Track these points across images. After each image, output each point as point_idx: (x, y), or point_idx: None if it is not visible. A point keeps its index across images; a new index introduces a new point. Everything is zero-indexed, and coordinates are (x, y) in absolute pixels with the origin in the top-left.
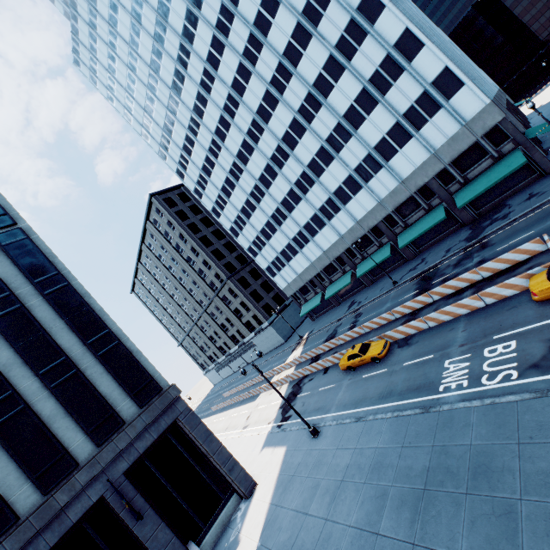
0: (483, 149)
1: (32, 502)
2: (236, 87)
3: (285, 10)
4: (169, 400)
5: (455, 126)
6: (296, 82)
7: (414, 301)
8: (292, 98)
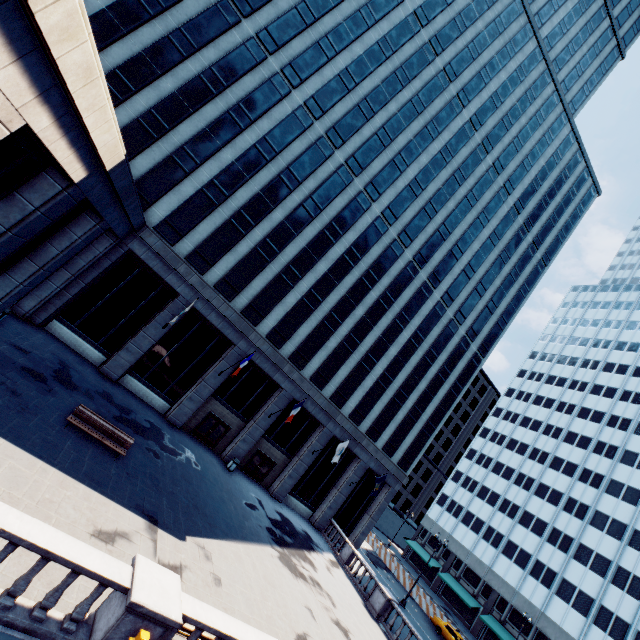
0: None
1: (364, 428)
2: (628, 455)
3: None
4: (401, 479)
5: None
6: None
7: None
8: None
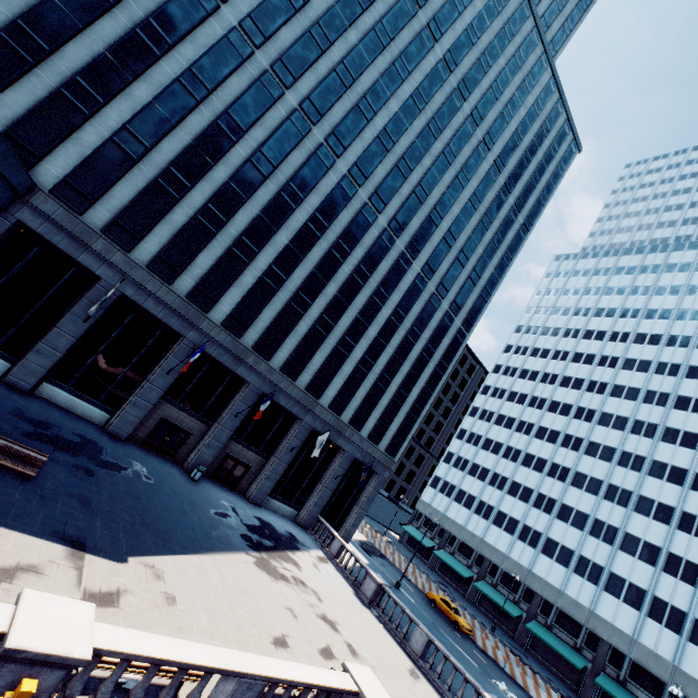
0: (661, 693)
1: (346, 418)
2: (604, 417)
3: (691, 456)
4: (390, 466)
5: (668, 654)
6: (635, 477)
7: (506, 651)
8: (619, 476)
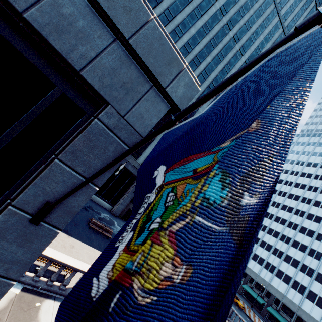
0: None
1: None
2: (310, 215)
3: None
4: None
5: None
6: None
7: (259, 319)
8: (316, 245)
